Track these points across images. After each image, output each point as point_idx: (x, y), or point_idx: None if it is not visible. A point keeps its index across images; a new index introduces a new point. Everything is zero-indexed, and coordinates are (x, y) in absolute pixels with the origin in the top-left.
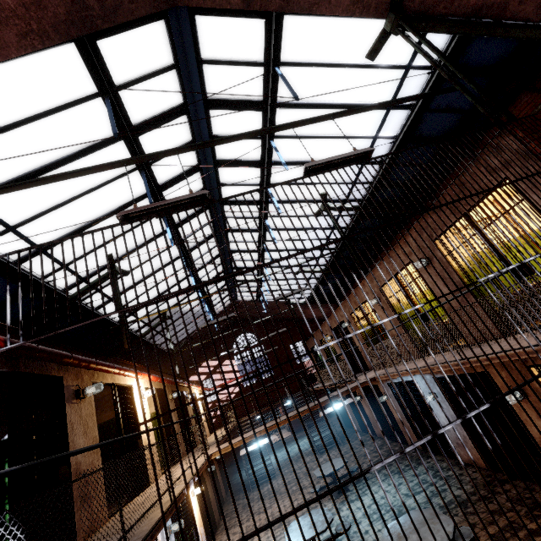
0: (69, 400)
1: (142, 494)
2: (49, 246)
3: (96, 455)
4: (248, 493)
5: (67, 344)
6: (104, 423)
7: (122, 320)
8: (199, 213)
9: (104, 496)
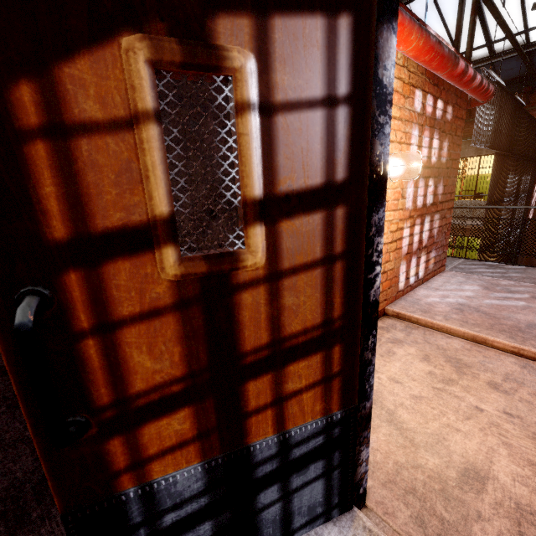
0: None
1: None
2: None
3: None
4: None
5: None
6: None
7: None
8: None
9: None
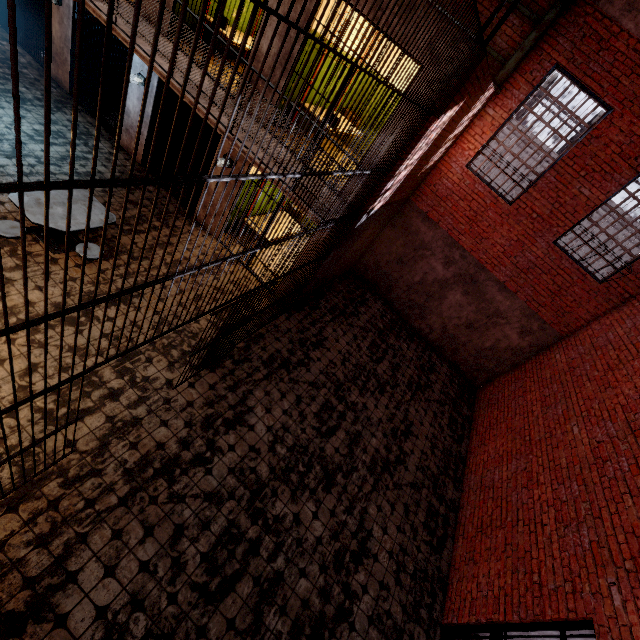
0: None
1: None
2: None
3: None
4: None
5: None
6: None
7: None
8: None
9: None
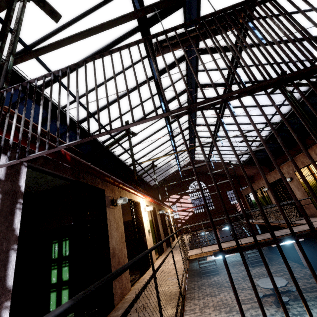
0: (108, 205)
1: (148, 273)
2: (95, 113)
3: (123, 244)
4: (200, 279)
5: (106, 169)
6: (124, 222)
7: (134, 162)
8: (180, 94)
9: (128, 272)
